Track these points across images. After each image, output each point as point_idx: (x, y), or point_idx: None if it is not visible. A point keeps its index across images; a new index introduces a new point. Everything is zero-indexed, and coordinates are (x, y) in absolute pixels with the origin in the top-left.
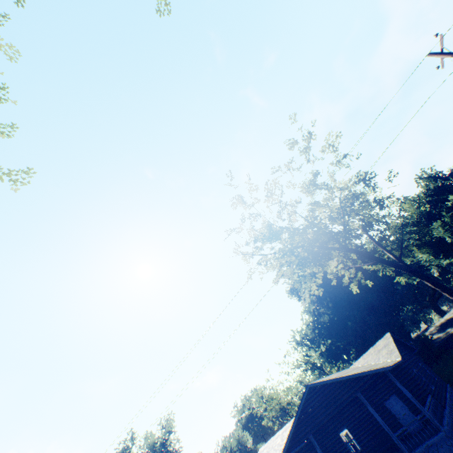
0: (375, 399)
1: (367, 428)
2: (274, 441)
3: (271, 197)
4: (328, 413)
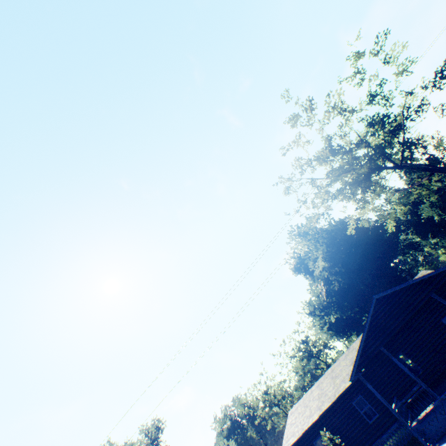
0: (430, 319)
1: (425, 349)
2: (309, 396)
3: (333, 110)
4: (400, 321)
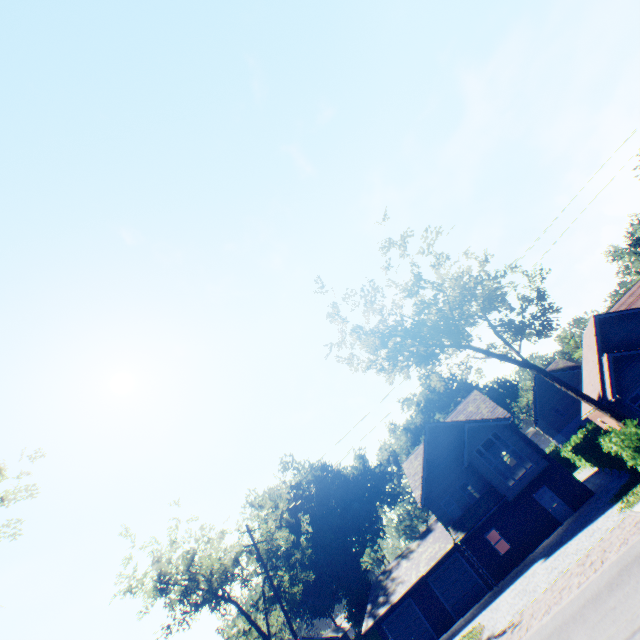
0: None
1: None
2: None
3: (159, 562)
4: None
